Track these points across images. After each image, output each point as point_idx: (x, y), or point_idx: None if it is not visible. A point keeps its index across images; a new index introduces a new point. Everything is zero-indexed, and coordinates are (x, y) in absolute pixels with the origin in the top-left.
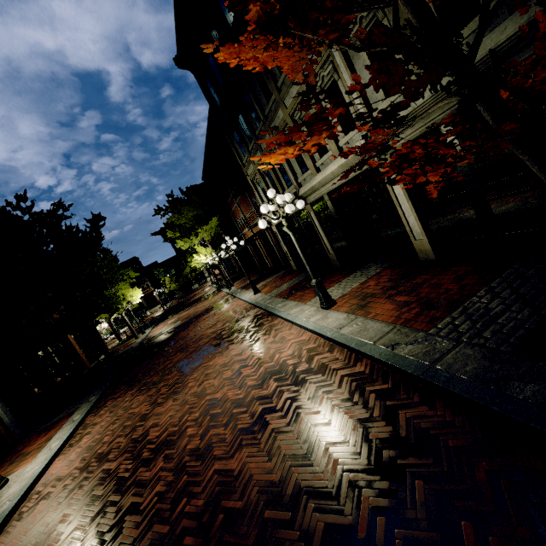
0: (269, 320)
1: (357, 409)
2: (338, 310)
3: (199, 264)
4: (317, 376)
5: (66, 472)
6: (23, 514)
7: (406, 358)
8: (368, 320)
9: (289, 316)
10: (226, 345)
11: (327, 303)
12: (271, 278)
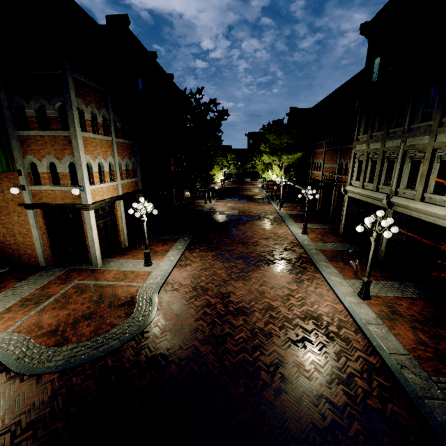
0: (312, 269)
1: (363, 382)
2: (369, 306)
3: (268, 178)
4: (342, 343)
5: (183, 282)
6: (167, 291)
7: (408, 381)
8: (391, 334)
9: (330, 281)
10: (277, 266)
11: (364, 295)
12: (318, 226)
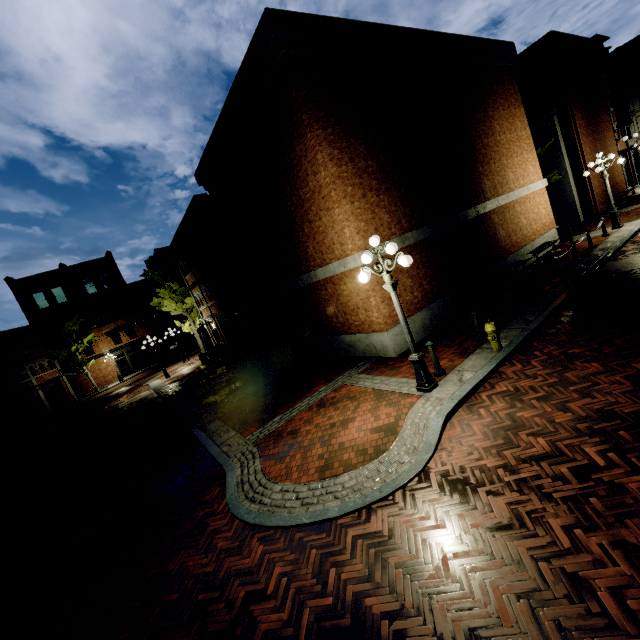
0: None
1: None
2: None
3: None
4: None
5: None
6: None
7: None
8: None
9: None
10: None
11: None
12: None
